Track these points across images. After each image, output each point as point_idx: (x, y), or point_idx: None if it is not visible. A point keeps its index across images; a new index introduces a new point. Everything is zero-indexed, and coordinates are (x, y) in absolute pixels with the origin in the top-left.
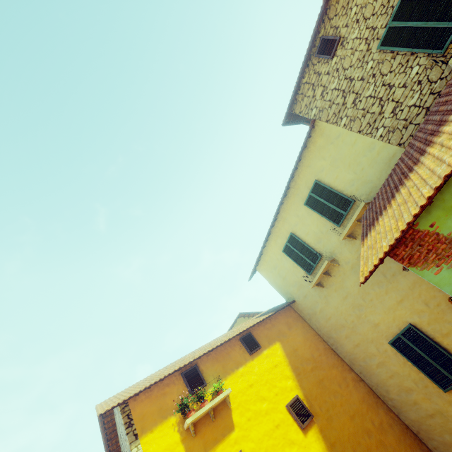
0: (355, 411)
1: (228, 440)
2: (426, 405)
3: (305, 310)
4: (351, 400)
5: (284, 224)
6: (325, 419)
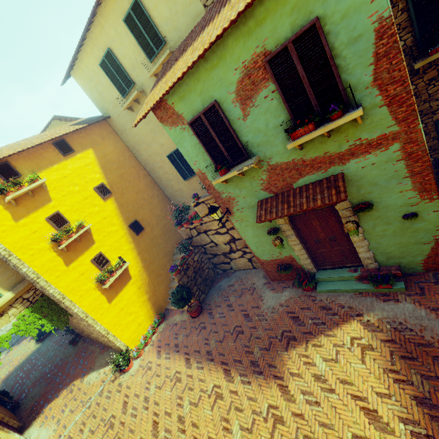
0: (140, 190)
1: (47, 206)
2: (176, 187)
3: (118, 126)
4: (139, 185)
5: (101, 33)
6: (120, 194)
